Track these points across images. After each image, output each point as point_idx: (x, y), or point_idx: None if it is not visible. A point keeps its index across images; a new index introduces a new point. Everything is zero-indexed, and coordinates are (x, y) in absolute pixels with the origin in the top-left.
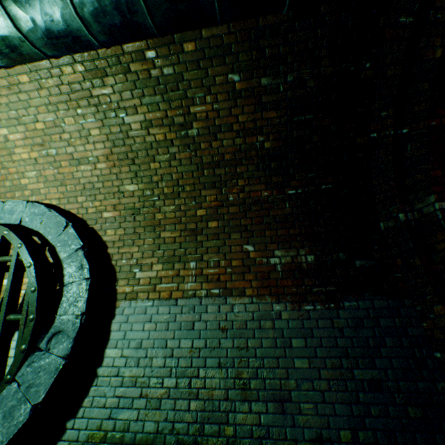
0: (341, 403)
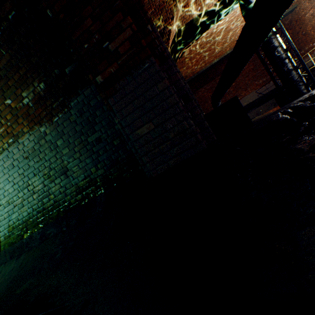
0: (88, 158)
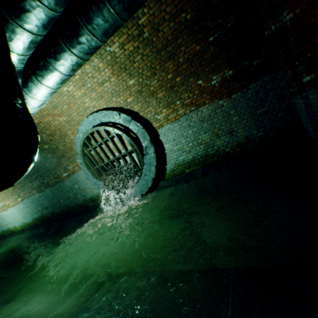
0: (252, 124)
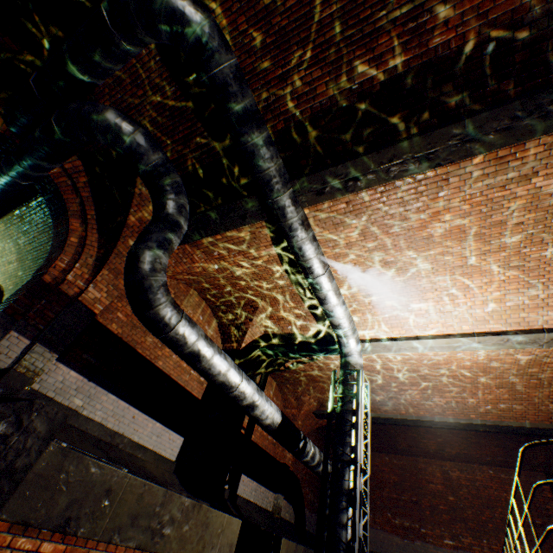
0: None
